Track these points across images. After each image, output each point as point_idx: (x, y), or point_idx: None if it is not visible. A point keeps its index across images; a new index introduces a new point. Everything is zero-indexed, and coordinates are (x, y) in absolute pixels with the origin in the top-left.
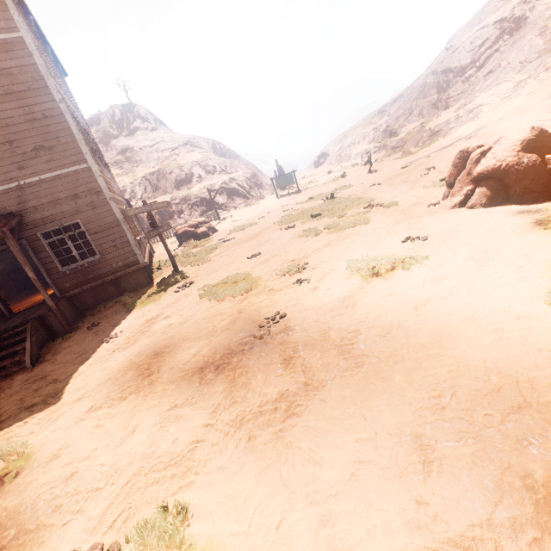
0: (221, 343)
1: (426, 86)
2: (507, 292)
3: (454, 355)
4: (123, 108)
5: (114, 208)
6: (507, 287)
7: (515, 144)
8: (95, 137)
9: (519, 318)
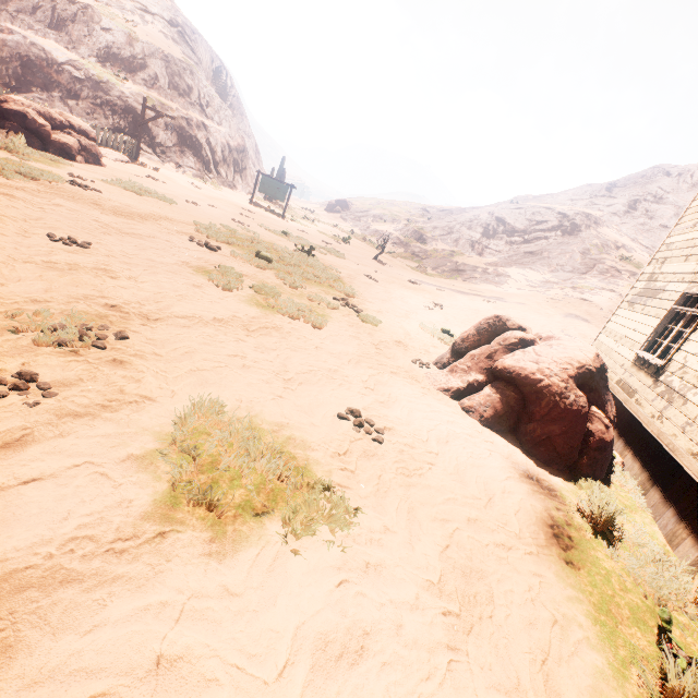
0: None
1: (477, 219)
2: None
3: None
4: None
5: None
6: None
7: (571, 362)
8: None
9: None
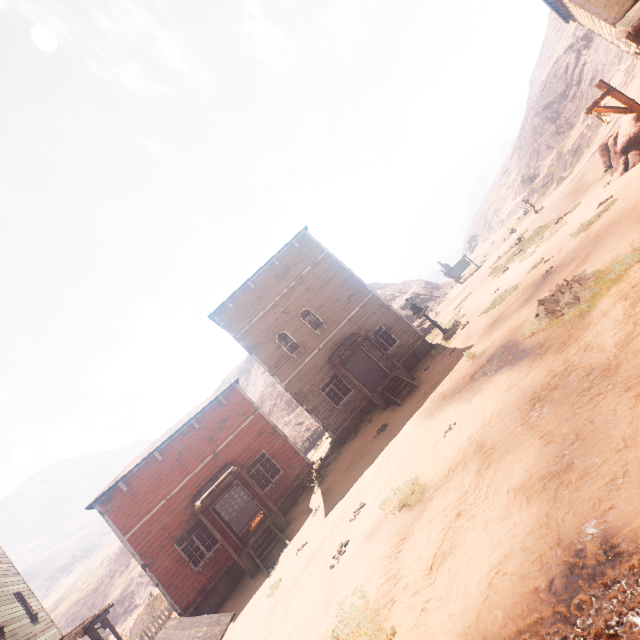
0: (527, 294)
1: (536, 127)
2: None
3: None
4: None
5: (394, 310)
6: None
7: (629, 122)
8: None
9: None
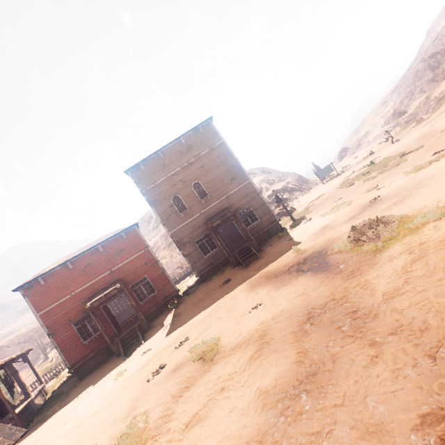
0: (354, 212)
1: (418, 71)
2: None
3: None
4: None
5: (262, 196)
6: None
7: None
8: None
9: None
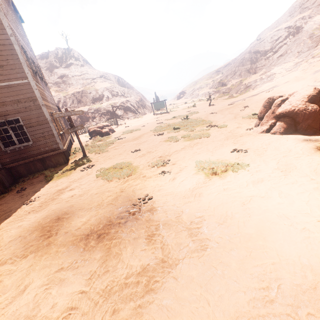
0: (105, 215)
1: (244, 59)
2: (307, 198)
3: (275, 248)
4: (64, 50)
5: (45, 112)
6: (306, 193)
7: (304, 97)
8: (44, 66)
9: (319, 221)
